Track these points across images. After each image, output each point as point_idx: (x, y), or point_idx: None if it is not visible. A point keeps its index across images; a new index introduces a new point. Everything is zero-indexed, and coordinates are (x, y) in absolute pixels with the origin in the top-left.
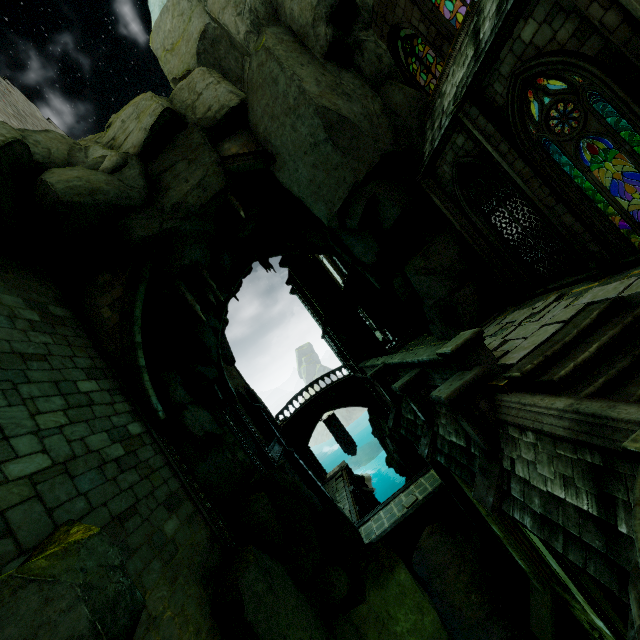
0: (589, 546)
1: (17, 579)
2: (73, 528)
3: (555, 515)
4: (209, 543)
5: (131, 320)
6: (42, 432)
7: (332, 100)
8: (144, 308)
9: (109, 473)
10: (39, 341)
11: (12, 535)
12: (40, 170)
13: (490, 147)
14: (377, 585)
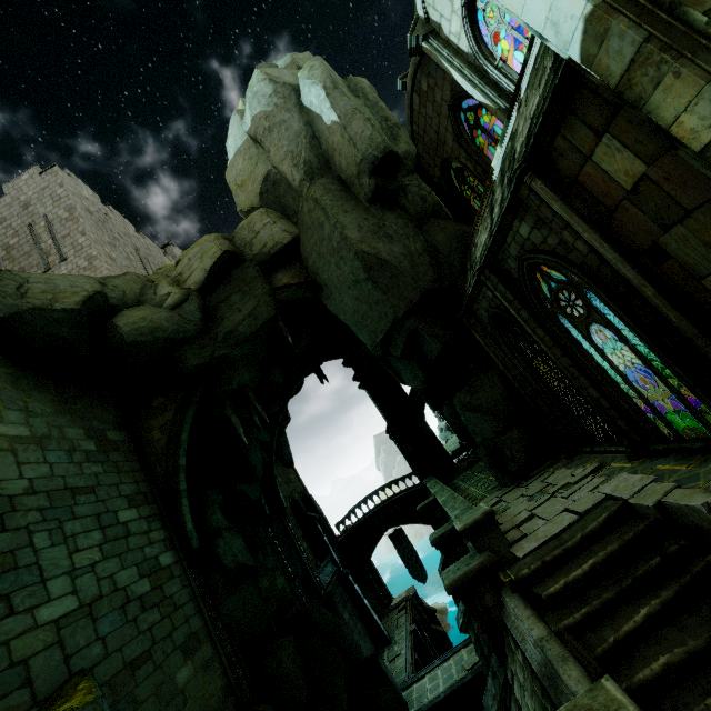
0: None
1: None
2: (81, 683)
3: None
4: (223, 695)
5: (177, 443)
6: (76, 571)
7: (372, 244)
8: (194, 426)
9: (131, 613)
10: (91, 472)
11: (30, 684)
12: (114, 312)
13: (512, 310)
14: None
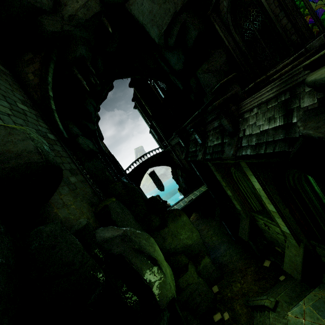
0: (277, 140)
1: None
2: None
3: (262, 139)
4: (92, 194)
5: (46, 82)
6: None
7: None
8: (53, 83)
9: None
10: None
11: None
12: None
13: None
14: (173, 221)
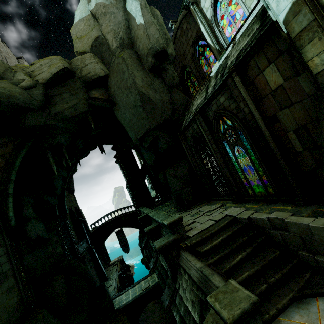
0: None
1: None
2: None
3: (186, 319)
4: (17, 305)
5: (12, 166)
6: None
7: (147, 90)
8: (23, 159)
9: None
10: None
11: None
12: None
13: (205, 135)
14: None
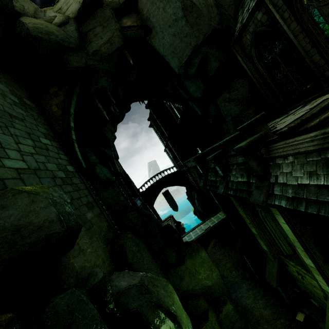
0: (322, 202)
1: (15, 190)
2: None
3: (301, 194)
4: (108, 228)
5: (68, 114)
6: (22, 152)
7: None
8: (75, 112)
9: (58, 182)
10: (18, 111)
11: None
12: (18, 17)
13: (278, 15)
14: (190, 257)
